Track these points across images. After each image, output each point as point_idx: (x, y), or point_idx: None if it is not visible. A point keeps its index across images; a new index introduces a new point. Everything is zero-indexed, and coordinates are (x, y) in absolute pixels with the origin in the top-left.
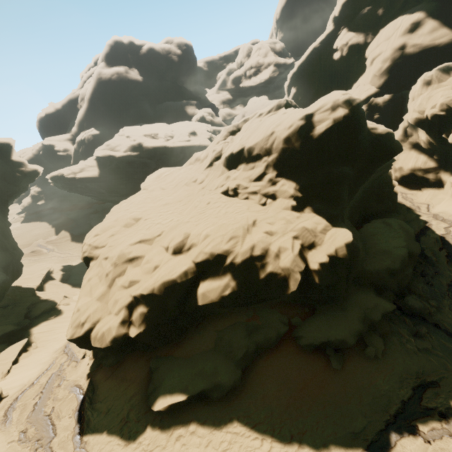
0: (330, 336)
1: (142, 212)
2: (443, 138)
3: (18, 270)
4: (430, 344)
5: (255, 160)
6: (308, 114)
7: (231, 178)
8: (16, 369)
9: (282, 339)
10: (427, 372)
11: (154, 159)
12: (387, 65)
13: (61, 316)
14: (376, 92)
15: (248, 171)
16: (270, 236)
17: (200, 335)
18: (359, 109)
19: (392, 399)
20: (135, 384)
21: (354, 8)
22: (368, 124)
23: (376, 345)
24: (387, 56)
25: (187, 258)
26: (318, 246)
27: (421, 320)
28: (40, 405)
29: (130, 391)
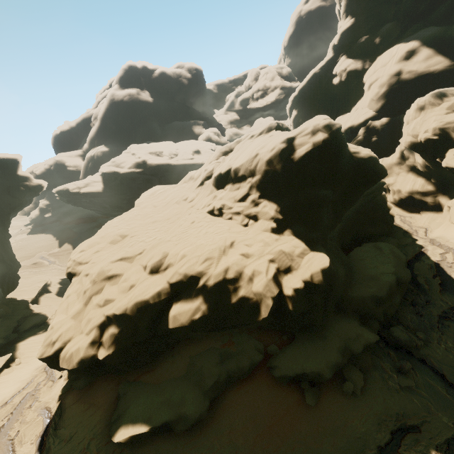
0: (306, 368)
1: (129, 229)
2: (438, 162)
3: (14, 282)
4: (414, 382)
5: (240, 181)
6: (289, 137)
7: (217, 197)
8: None
9: (256, 368)
10: (408, 414)
11: (157, 176)
12: (384, 90)
13: None
14: (374, 116)
15: (233, 192)
16: (246, 259)
17: (172, 360)
18: (338, 133)
19: (368, 443)
20: (101, 410)
21: (352, 37)
22: (350, 148)
23: (355, 380)
24: (383, 81)
25: (163, 278)
26: (294, 271)
27: (406, 355)
28: (7, 427)
29: (95, 418)
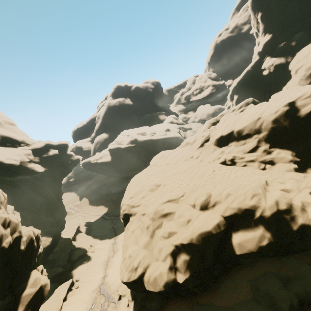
0: None
1: (160, 180)
2: None
3: (62, 225)
4: None
5: (245, 138)
6: (290, 102)
7: (225, 152)
8: (66, 305)
9: None
10: None
11: (144, 147)
12: (310, 72)
13: (91, 261)
14: None
15: (240, 146)
16: (288, 193)
17: (233, 284)
18: None
19: None
20: None
21: (272, 45)
22: None
23: None
24: (308, 66)
25: (215, 212)
26: None
27: None
28: None
29: None
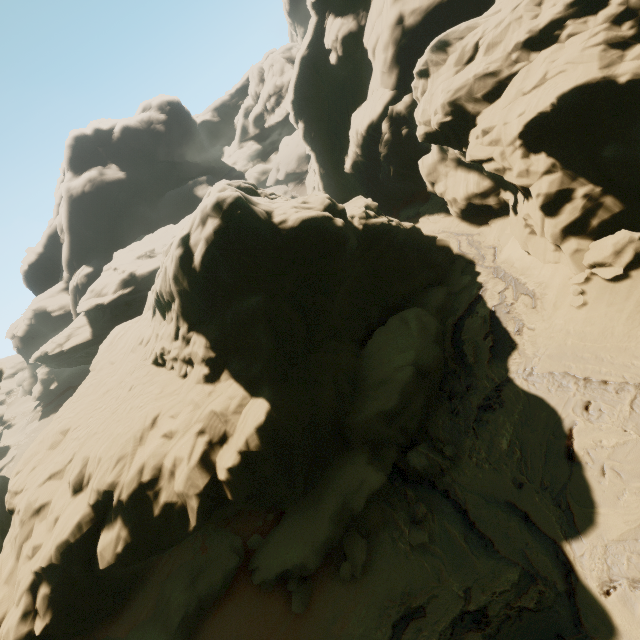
0: (287, 562)
1: (72, 417)
2: None
3: None
4: (427, 535)
5: (171, 308)
6: (183, 236)
7: (159, 337)
8: None
9: (236, 577)
10: (415, 590)
11: None
12: (390, 53)
13: None
14: (393, 96)
15: (169, 325)
16: (169, 441)
17: (142, 595)
18: (234, 211)
19: None
20: None
21: None
22: (275, 217)
23: (355, 556)
24: (386, 40)
25: (84, 498)
26: (230, 438)
27: (428, 489)
28: None
29: None
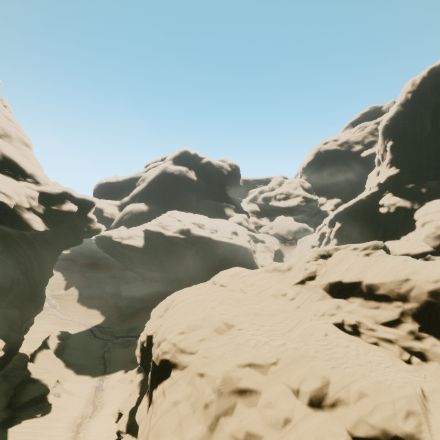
0: None
1: (233, 317)
2: None
3: (26, 327)
4: None
5: (378, 300)
6: None
7: (344, 309)
8: None
9: None
10: None
11: (196, 245)
12: None
13: (50, 415)
14: (432, 251)
15: (369, 309)
16: None
17: None
18: None
19: None
20: None
21: (397, 182)
22: None
23: None
24: None
25: (336, 421)
26: None
27: None
28: None
29: None
